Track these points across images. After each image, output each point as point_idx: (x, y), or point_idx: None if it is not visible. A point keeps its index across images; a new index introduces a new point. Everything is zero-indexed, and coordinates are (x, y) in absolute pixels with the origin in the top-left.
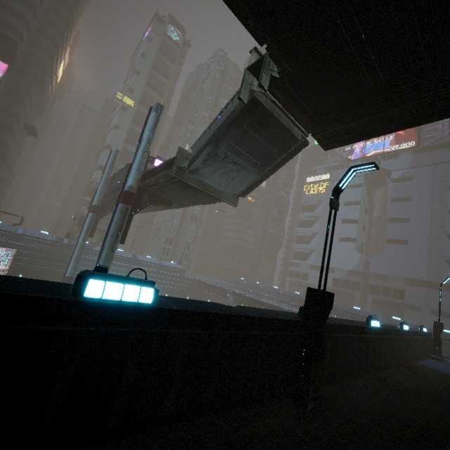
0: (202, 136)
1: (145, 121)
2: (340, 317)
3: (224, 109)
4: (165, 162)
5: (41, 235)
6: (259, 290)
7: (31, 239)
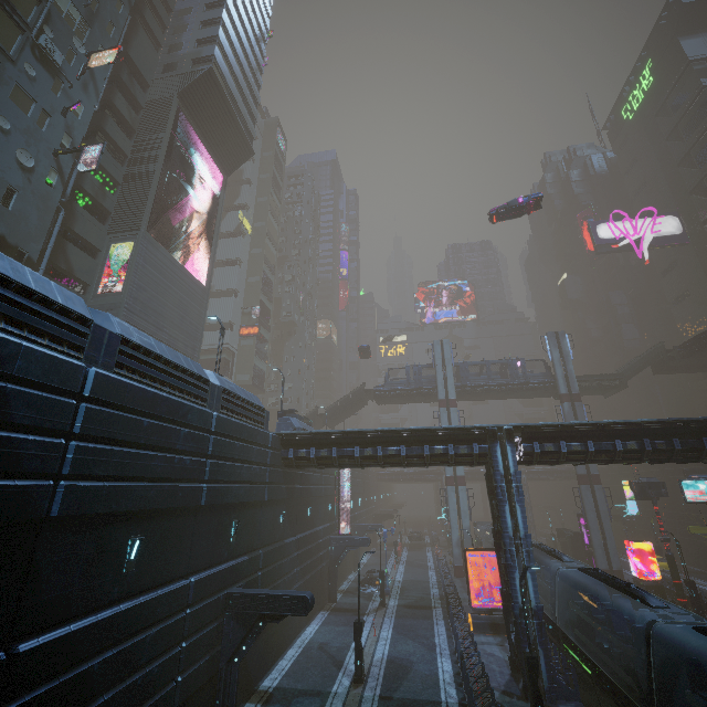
0: (626, 366)
1: (559, 343)
2: None
3: (639, 357)
4: (610, 378)
5: None
6: None
7: None
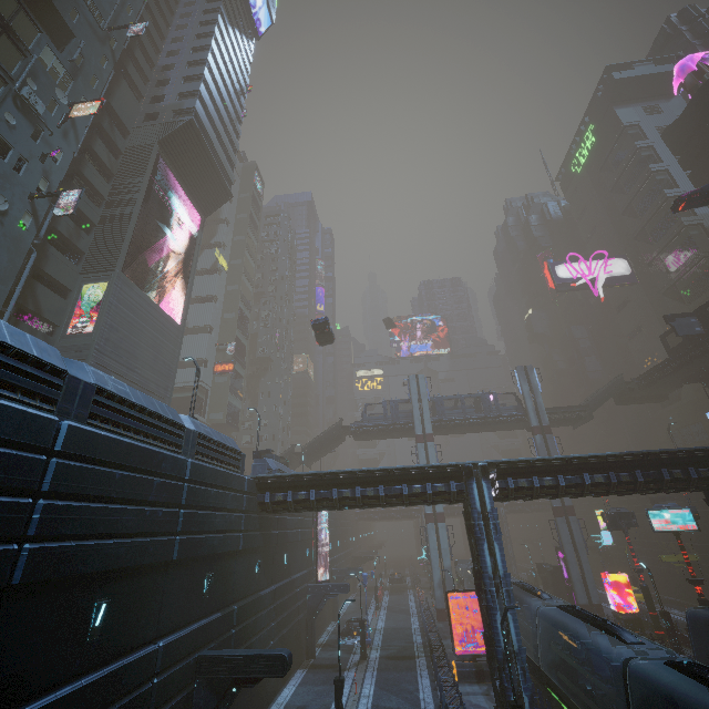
0: (590, 398)
1: (528, 376)
2: None
3: (602, 389)
4: (577, 410)
5: None
6: None
7: None
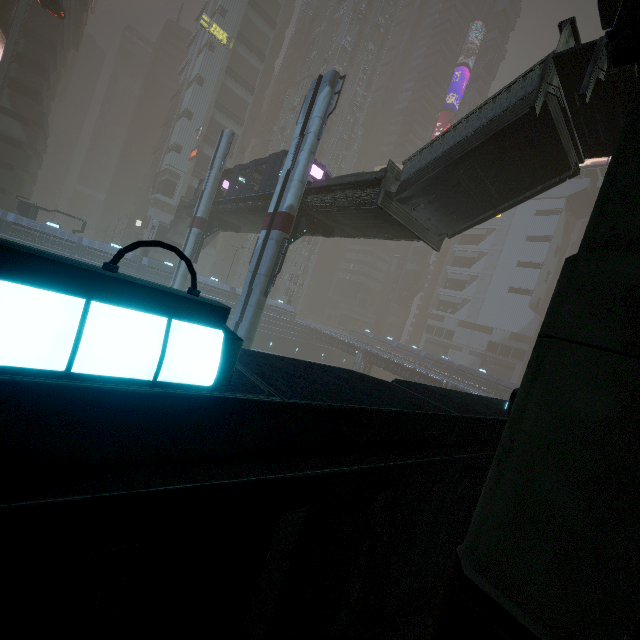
0: (426, 147)
1: (310, 101)
2: (500, 394)
3: (477, 110)
4: (359, 180)
5: (113, 250)
6: (391, 349)
7: (100, 255)
